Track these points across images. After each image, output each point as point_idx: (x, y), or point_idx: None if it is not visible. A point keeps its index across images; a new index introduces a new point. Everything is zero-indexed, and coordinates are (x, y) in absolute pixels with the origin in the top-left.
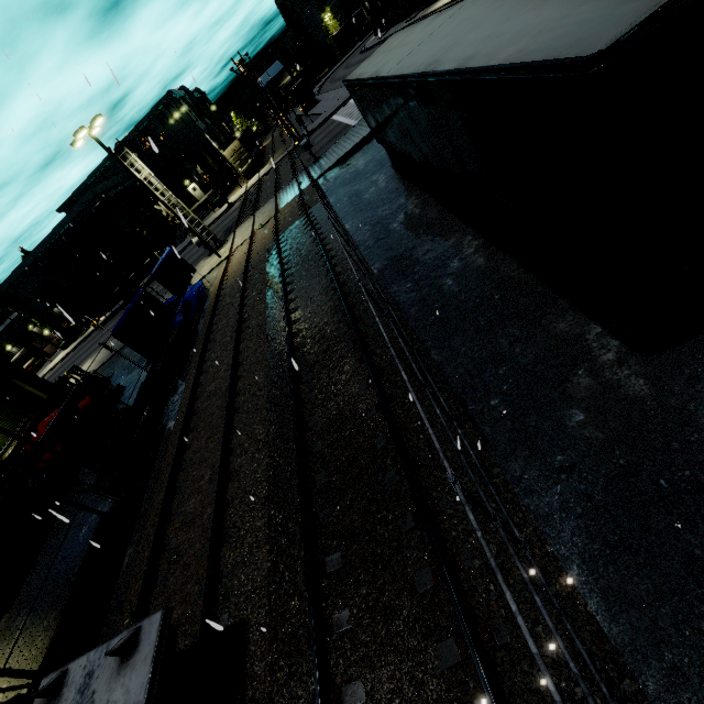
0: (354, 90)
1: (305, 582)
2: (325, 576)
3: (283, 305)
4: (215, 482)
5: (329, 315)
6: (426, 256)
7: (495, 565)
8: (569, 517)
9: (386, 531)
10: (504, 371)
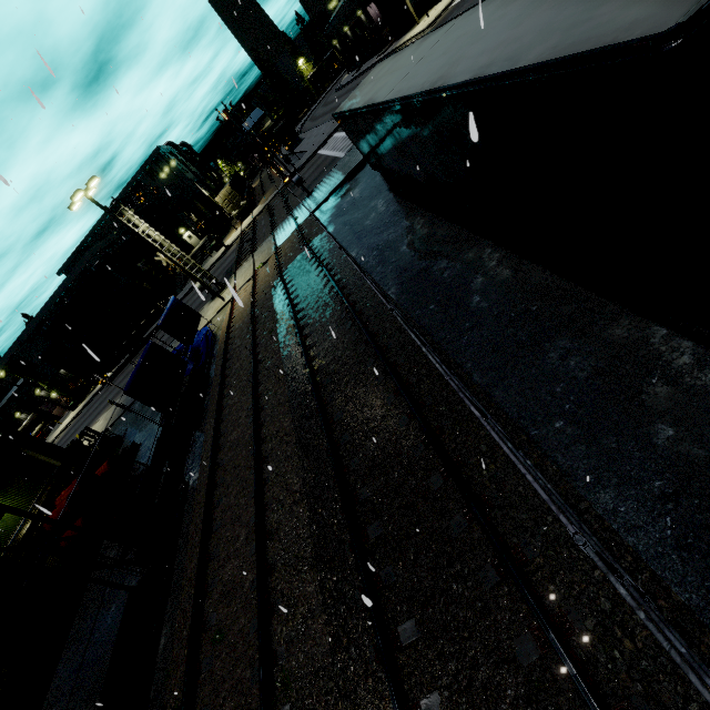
0: (346, 121)
1: (378, 660)
2: (400, 651)
3: (298, 341)
4: (252, 543)
5: (350, 347)
6: (444, 275)
7: (681, 661)
8: (692, 556)
9: (465, 590)
10: (562, 388)
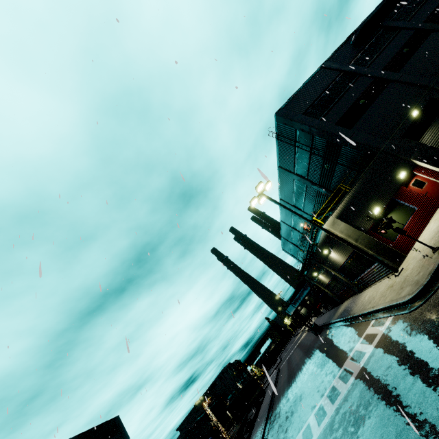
0: None
1: None
2: None
3: None
4: None
5: None
6: None
7: None
8: None
9: None
10: None
